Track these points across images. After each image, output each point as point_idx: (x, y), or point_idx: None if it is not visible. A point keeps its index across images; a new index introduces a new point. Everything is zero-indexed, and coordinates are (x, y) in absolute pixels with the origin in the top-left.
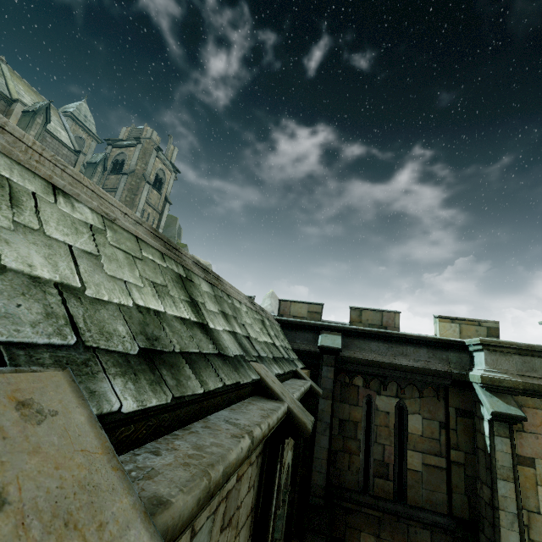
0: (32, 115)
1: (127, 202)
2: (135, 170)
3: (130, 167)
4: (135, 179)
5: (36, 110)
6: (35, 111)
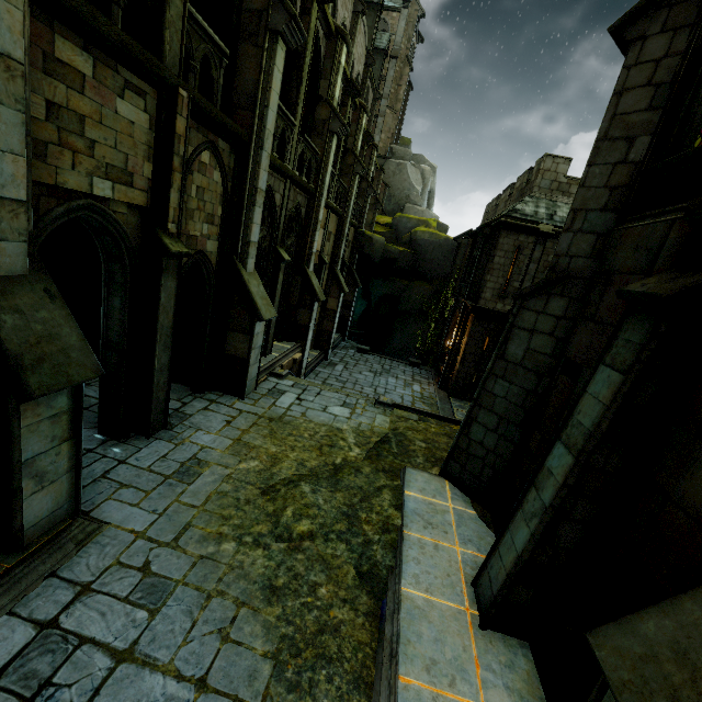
0: (378, 10)
1: (392, 96)
2: (400, 50)
3: (395, 45)
4: (399, 63)
5: (381, 2)
6: (380, 3)
